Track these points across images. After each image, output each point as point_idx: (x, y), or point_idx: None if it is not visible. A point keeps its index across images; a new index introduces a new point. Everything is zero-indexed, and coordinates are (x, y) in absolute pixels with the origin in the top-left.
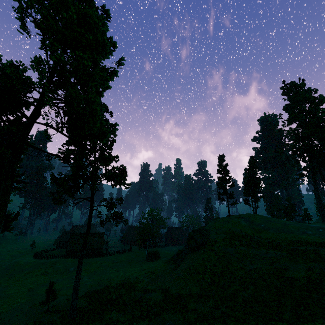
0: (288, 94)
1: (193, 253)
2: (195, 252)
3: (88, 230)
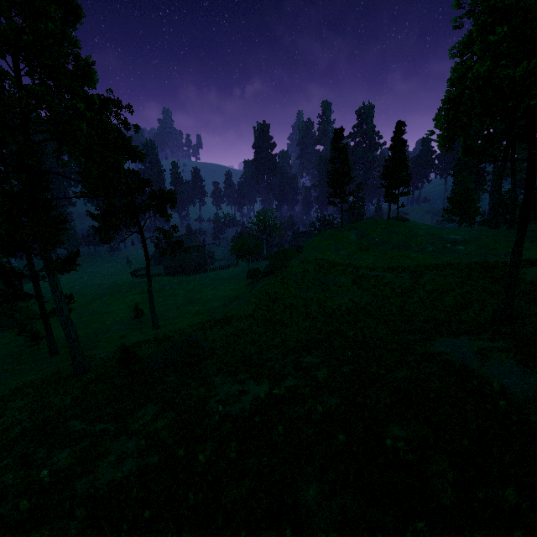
0: None
1: (266, 278)
2: (267, 277)
3: (147, 263)
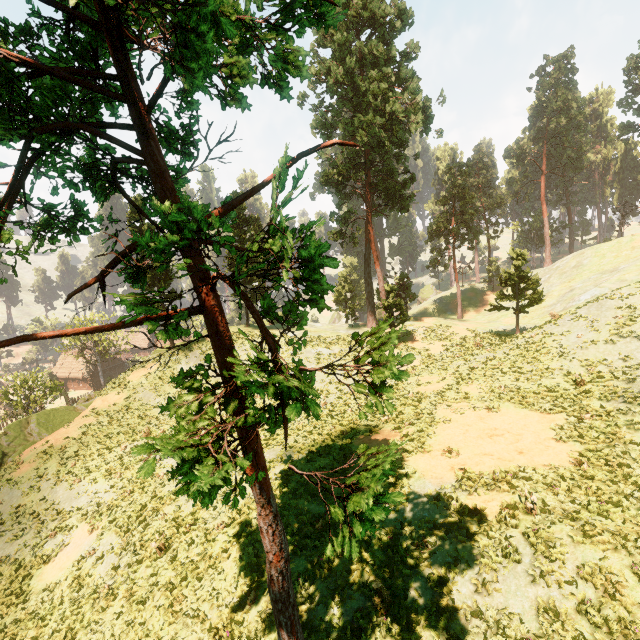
0: None
1: None
2: None
3: None
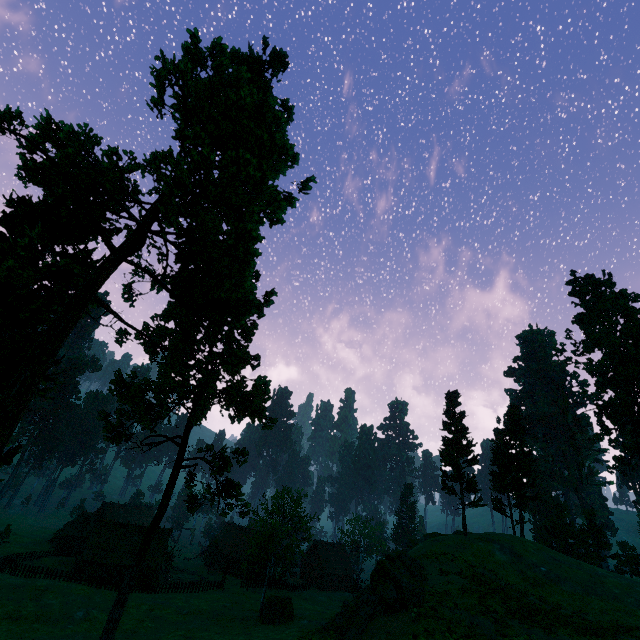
0: (582, 296)
1: (390, 616)
2: (394, 615)
3: (159, 514)
